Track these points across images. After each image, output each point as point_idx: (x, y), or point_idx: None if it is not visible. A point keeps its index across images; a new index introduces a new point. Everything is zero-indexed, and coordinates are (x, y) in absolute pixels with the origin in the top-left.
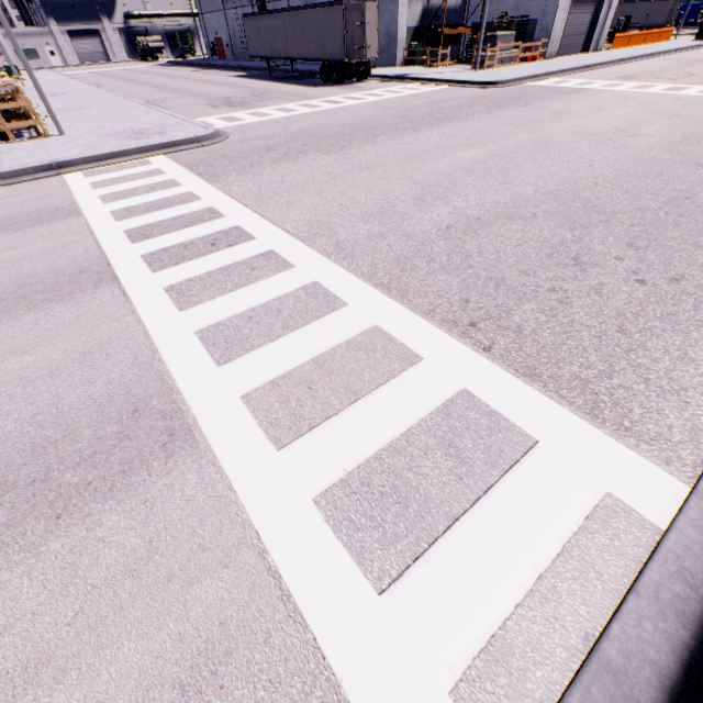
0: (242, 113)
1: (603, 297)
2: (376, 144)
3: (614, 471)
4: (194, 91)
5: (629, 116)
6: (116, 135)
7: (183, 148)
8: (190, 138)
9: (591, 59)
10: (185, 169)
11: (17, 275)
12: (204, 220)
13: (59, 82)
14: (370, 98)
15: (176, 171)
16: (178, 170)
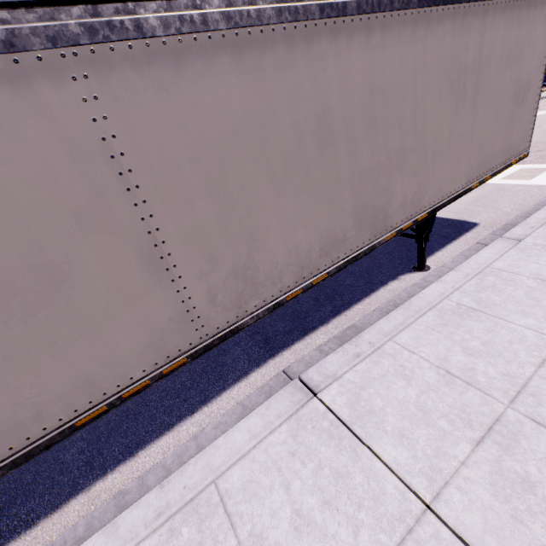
0: None
1: None
2: None
3: None
4: None
5: None
6: None
7: None
8: None
9: None
10: None
11: None
12: None
13: None
14: None
15: None
16: None
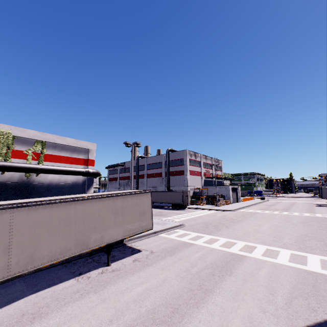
0: (169, 218)
1: None
2: (234, 225)
3: None
4: None
5: (284, 219)
6: None
7: (180, 227)
8: (179, 224)
9: (244, 204)
10: (194, 232)
11: (217, 256)
12: (234, 243)
13: None
14: (200, 213)
15: (193, 233)
16: (193, 233)
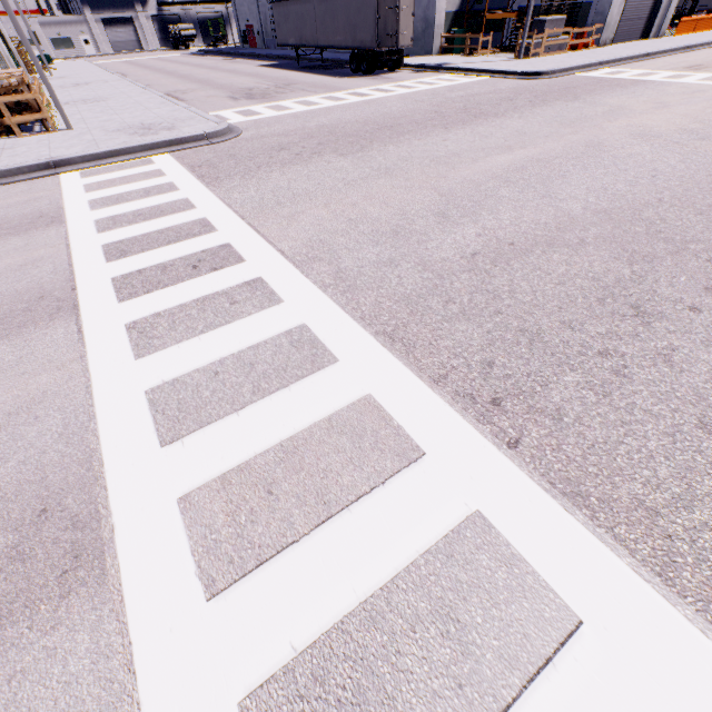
0: (261, 106)
1: (675, 368)
2: (400, 144)
3: (703, 699)
4: (218, 82)
5: (700, 114)
6: (124, 130)
7: (191, 146)
8: (199, 135)
9: (652, 47)
10: (186, 171)
11: None
12: (193, 234)
13: (87, 72)
14: (400, 90)
15: (176, 173)
16: (179, 172)
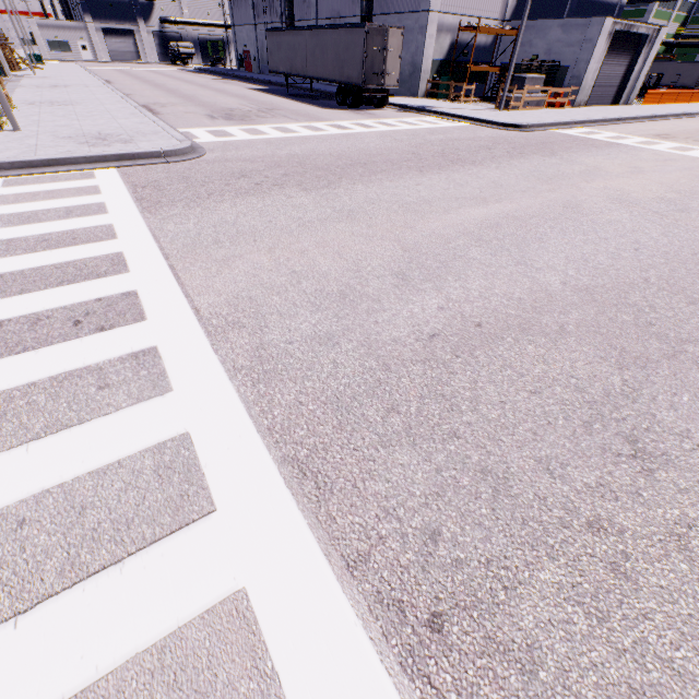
0: (236, 128)
1: (696, 564)
2: (370, 184)
3: None
4: (202, 99)
5: (675, 184)
6: (75, 138)
7: (143, 163)
8: (155, 152)
9: (622, 112)
10: (126, 190)
11: None
12: (96, 274)
13: (73, 75)
14: (381, 127)
15: (114, 192)
16: (118, 191)
